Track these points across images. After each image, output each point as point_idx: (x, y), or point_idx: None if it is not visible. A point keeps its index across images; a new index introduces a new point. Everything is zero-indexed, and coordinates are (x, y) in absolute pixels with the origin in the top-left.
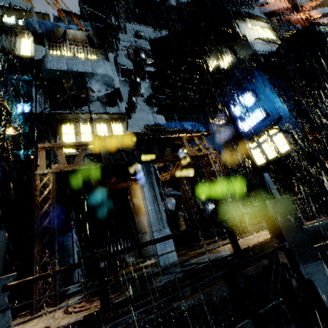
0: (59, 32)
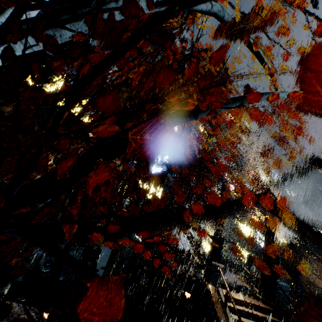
0: None
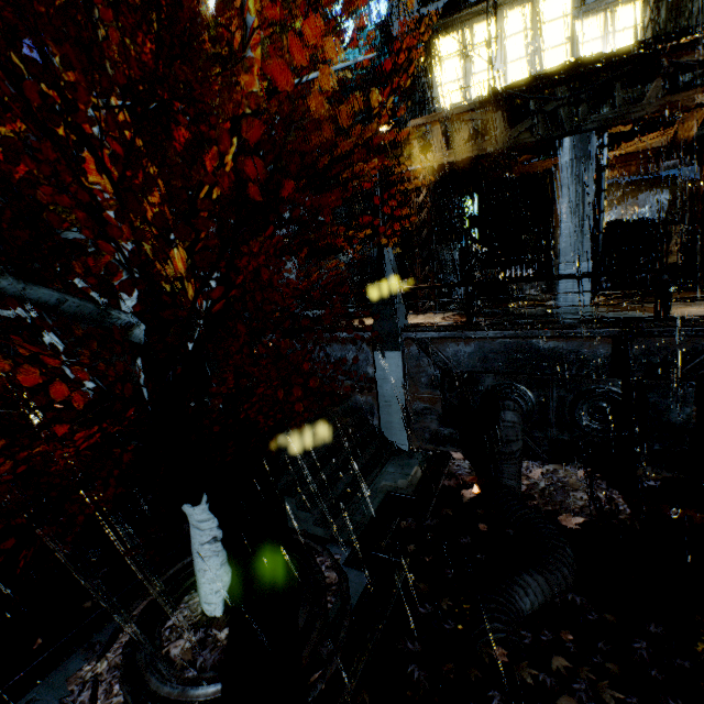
0: None
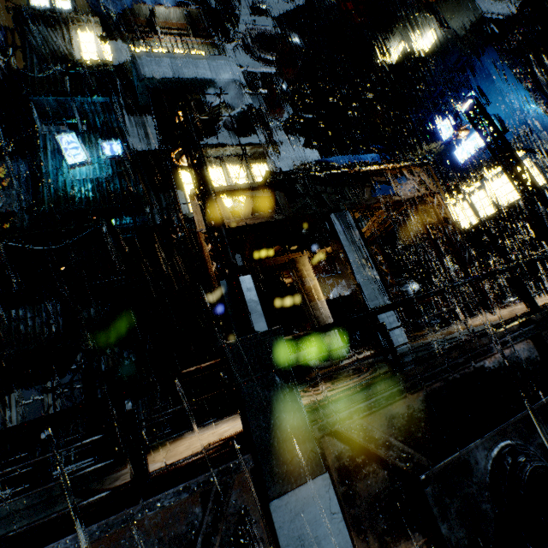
0: (143, 12)
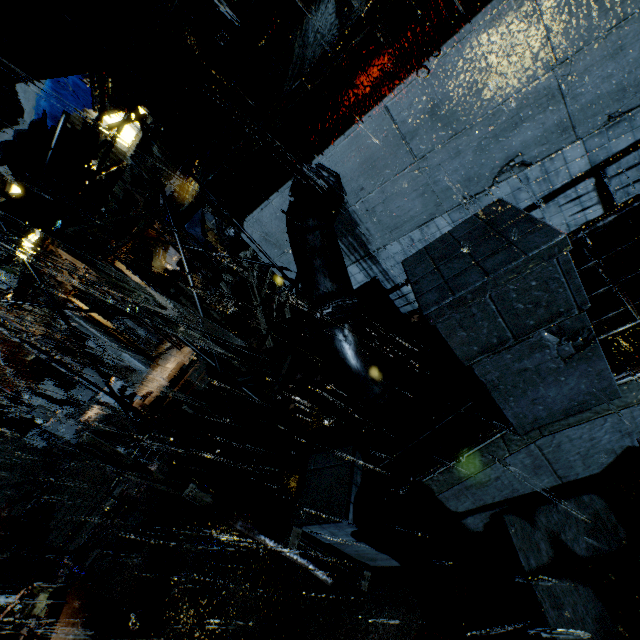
0: None
